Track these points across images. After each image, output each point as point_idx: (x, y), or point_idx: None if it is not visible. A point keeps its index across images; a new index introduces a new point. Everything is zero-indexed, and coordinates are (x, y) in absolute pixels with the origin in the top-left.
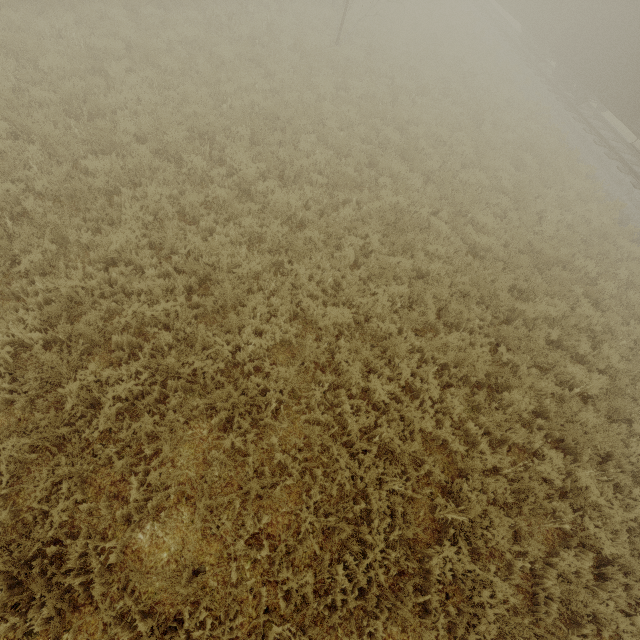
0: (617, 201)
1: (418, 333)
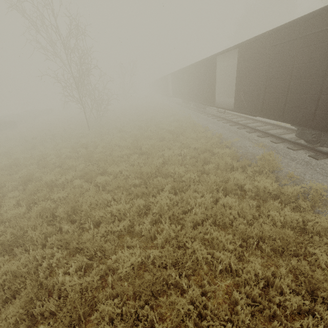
0: (216, 134)
1: (3, 264)
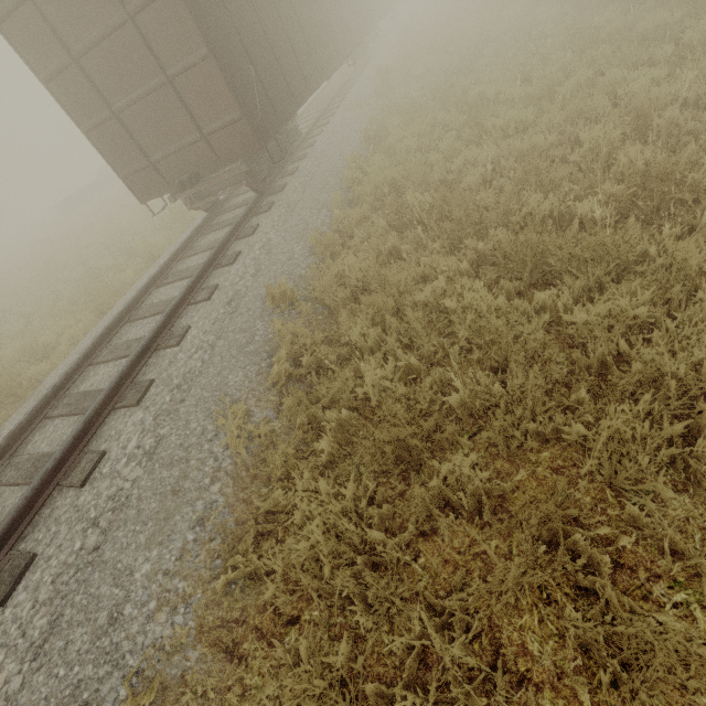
0: None
1: None
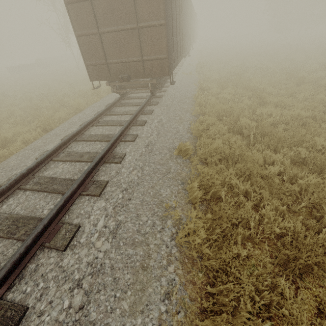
0: None
1: None
